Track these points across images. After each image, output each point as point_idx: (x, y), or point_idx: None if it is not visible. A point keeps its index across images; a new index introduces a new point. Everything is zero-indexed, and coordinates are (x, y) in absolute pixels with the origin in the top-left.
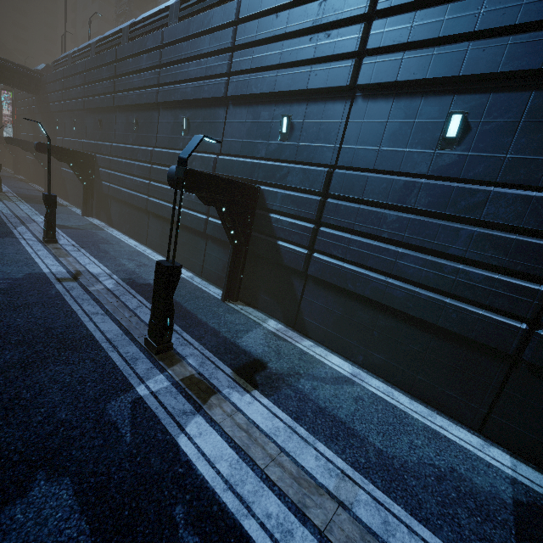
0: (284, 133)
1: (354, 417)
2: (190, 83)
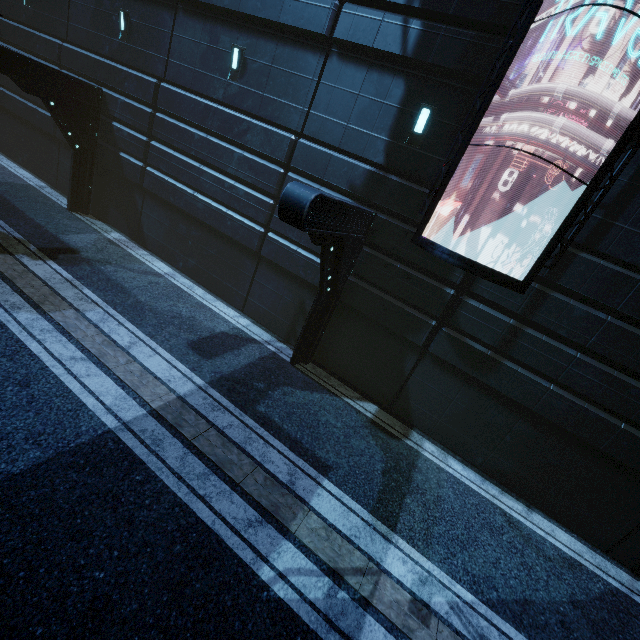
0: (124, 32)
1: (137, 288)
2: None
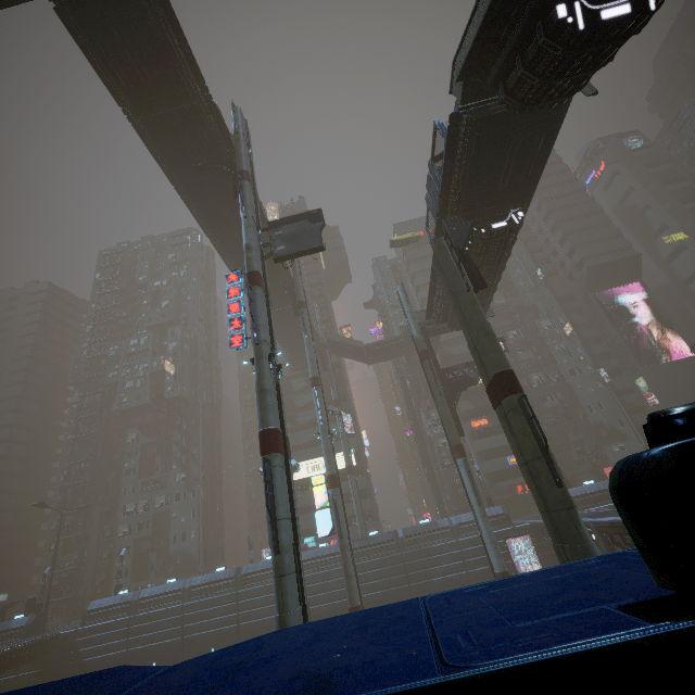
0: None
1: None
2: (325, 604)
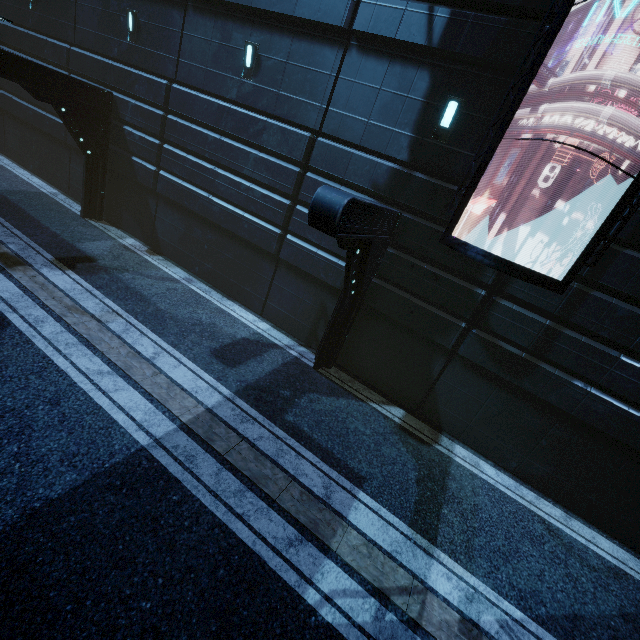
0: (132, 33)
1: (156, 295)
2: None
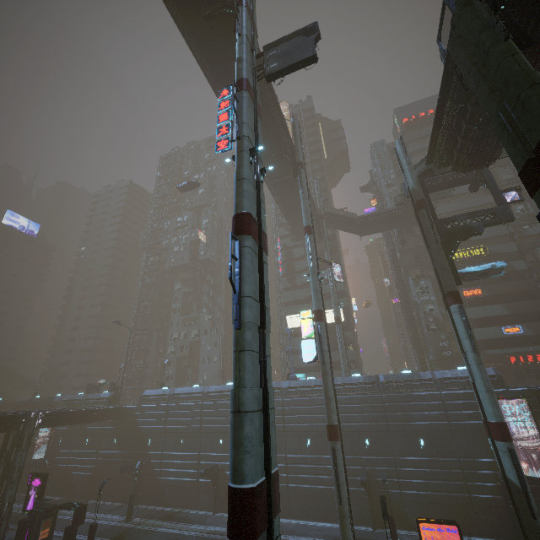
0: (368, 445)
1: None
2: (309, 424)
